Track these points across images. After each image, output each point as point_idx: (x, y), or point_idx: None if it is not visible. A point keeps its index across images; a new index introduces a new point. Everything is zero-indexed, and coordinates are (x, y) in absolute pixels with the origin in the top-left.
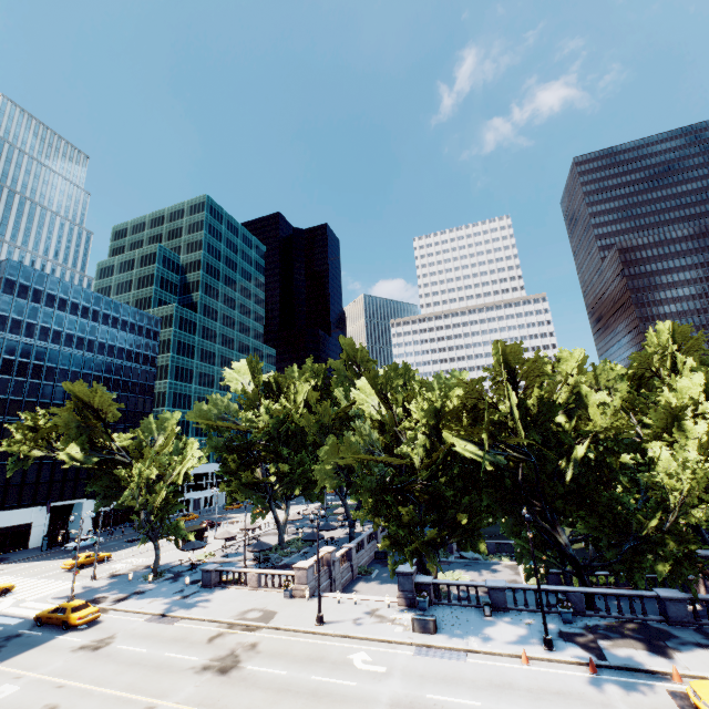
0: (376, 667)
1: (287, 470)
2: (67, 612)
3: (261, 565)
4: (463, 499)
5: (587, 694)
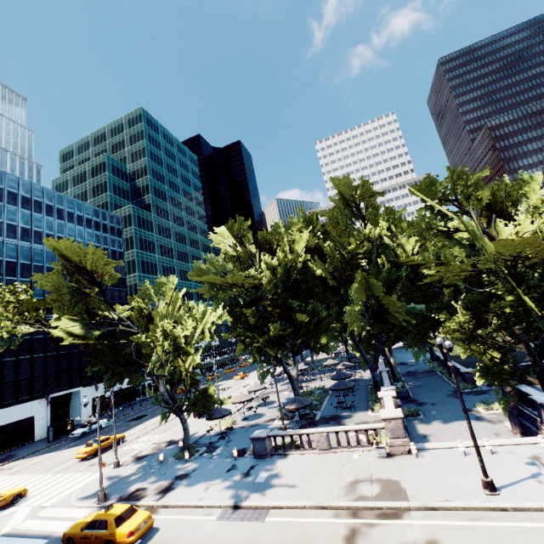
0: None
1: (305, 320)
2: (108, 526)
3: (297, 423)
4: None
5: None
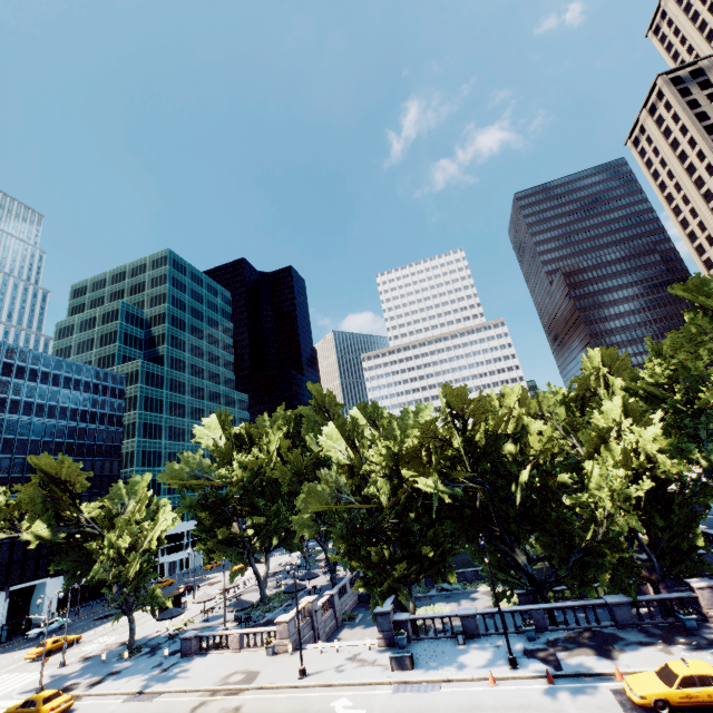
0: (356, 710)
1: (264, 522)
2: (37, 704)
3: (243, 625)
4: (430, 532)
5: (544, 703)
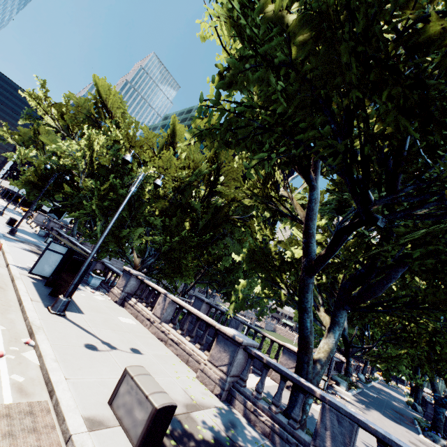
0: None
1: None
2: None
3: None
4: None
5: None
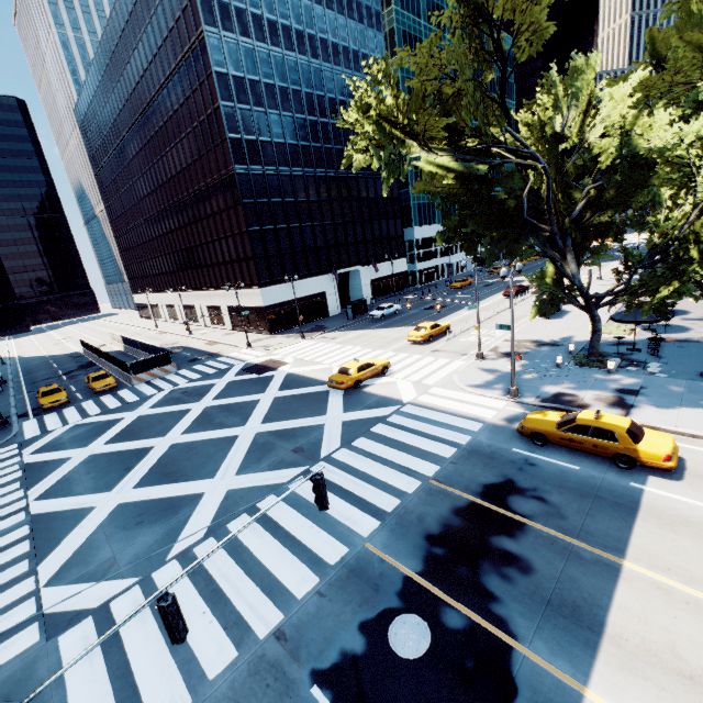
0: None
1: None
2: (617, 439)
3: None
4: None
5: None
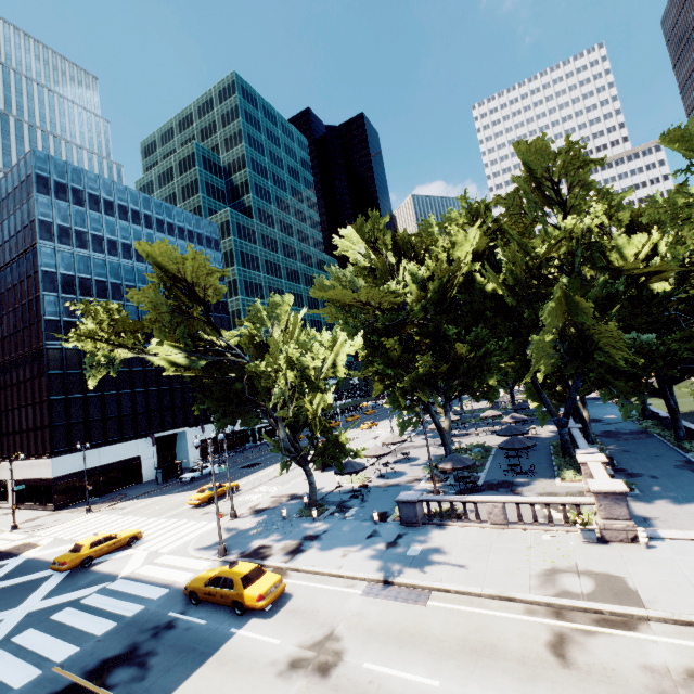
0: None
1: (467, 354)
2: (234, 586)
3: (452, 487)
4: None
5: None
